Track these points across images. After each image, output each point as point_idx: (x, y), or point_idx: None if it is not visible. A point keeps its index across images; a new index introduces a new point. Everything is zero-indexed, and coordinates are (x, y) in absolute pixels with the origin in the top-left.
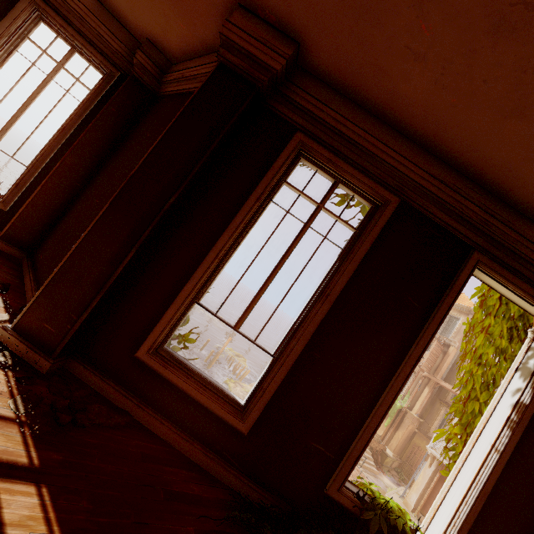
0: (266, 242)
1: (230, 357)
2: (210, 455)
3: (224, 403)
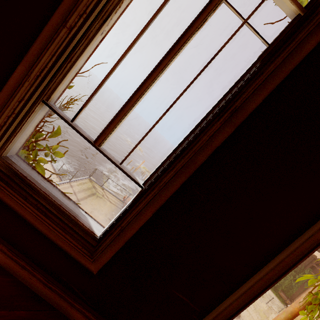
0: (151, 19)
1: (143, 172)
2: (52, 286)
3: (70, 234)
